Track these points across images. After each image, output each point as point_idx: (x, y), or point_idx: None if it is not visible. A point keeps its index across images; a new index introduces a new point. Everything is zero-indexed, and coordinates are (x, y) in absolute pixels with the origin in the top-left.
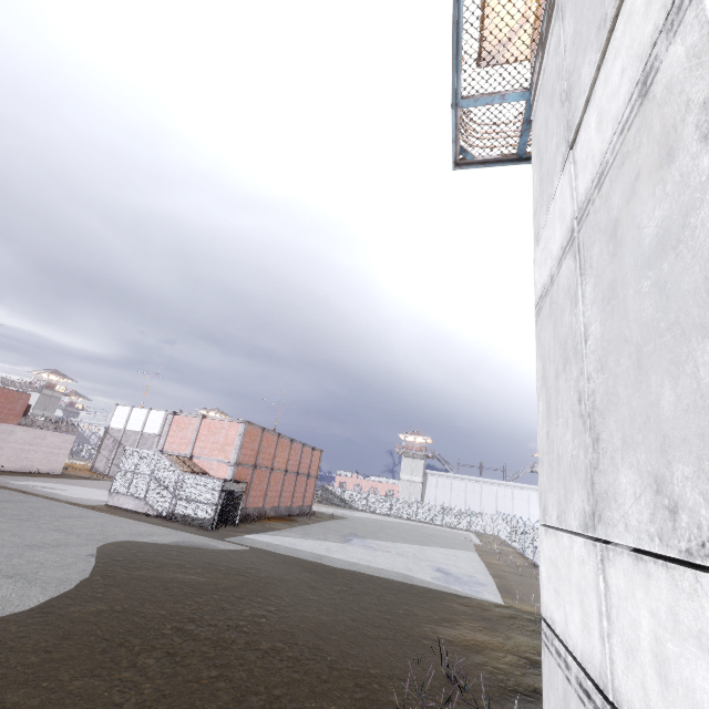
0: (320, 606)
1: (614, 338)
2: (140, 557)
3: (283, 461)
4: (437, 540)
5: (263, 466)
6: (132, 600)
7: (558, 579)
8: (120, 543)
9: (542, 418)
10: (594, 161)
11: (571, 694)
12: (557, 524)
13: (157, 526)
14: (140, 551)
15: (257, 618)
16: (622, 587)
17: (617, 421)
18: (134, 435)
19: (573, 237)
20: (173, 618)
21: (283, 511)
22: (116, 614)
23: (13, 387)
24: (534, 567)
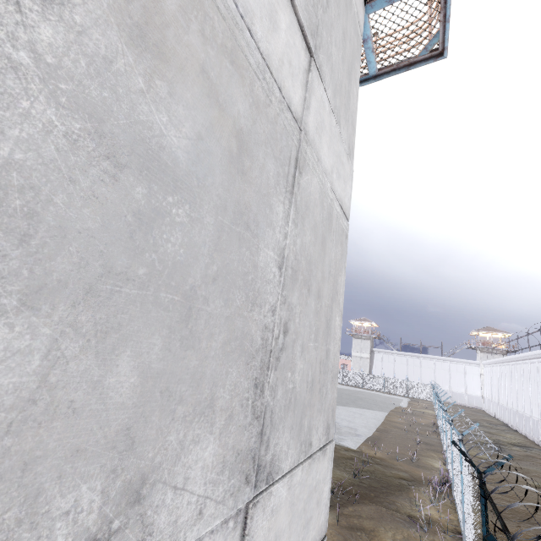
0: None
1: None
2: None
3: None
4: (361, 402)
5: None
6: None
7: None
8: None
9: None
10: None
11: None
12: None
13: None
14: None
15: None
16: None
17: None
18: None
19: None
20: None
21: None
22: None
23: None
24: (434, 426)
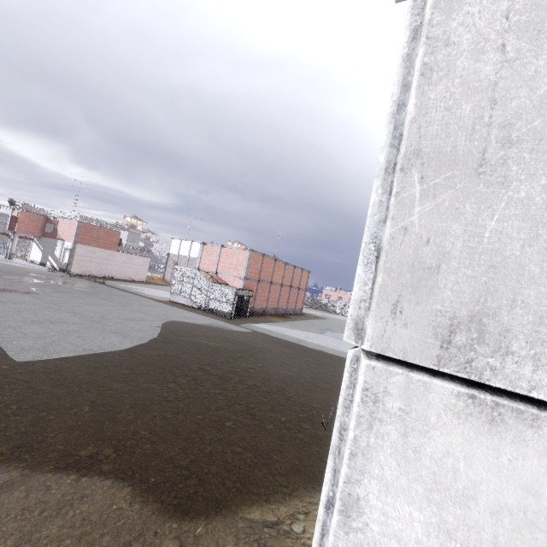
0: (291, 368)
1: None
2: (184, 330)
3: (279, 278)
4: None
5: (264, 281)
6: (177, 351)
7: None
8: (174, 322)
9: None
10: None
11: None
12: None
13: (198, 314)
14: (185, 327)
15: (248, 369)
16: None
17: None
18: (184, 259)
19: None
20: (198, 363)
21: (280, 311)
22: (168, 357)
23: (110, 227)
24: None
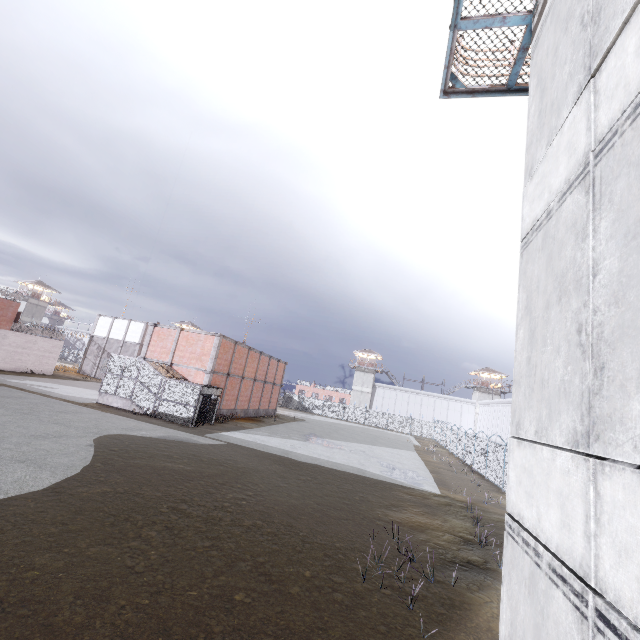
0: (290, 492)
1: (639, 273)
2: (133, 448)
3: (252, 371)
4: (383, 441)
5: (235, 375)
6: (131, 484)
7: (532, 484)
8: (114, 436)
9: (522, 344)
10: (628, 89)
11: (540, 576)
12: (535, 438)
13: (144, 423)
14: (132, 443)
15: (238, 501)
16: (619, 498)
17: (634, 353)
18: (117, 343)
19: (586, 171)
20: (168, 499)
21: (251, 413)
22: (119, 495)
23: (3, 295)
24: (464, 465)
